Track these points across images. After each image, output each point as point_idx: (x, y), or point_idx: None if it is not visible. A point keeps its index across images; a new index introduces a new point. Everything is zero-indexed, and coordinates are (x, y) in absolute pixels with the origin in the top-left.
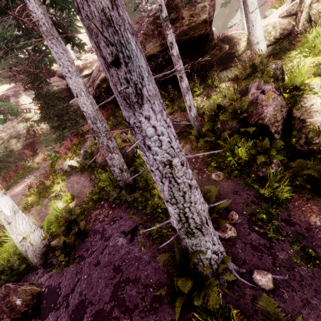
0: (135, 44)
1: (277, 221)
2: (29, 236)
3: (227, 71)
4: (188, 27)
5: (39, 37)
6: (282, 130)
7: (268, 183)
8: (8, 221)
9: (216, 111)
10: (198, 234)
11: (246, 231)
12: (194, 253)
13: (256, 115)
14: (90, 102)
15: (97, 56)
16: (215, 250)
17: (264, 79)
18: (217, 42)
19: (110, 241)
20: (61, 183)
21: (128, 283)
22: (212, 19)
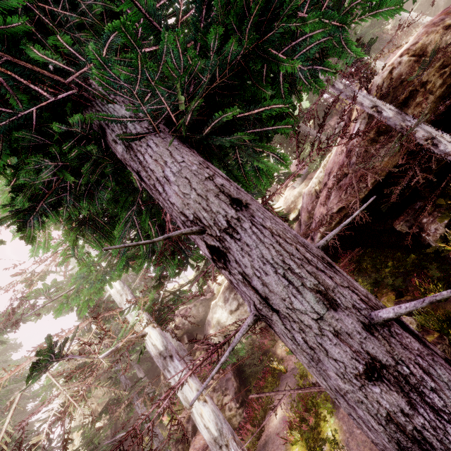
0: None
1: None
2: None
3: None
4: (447, 85)
5: None
6: None
7: None
8: None
9: None
10: None
11: None
12: None
13: None
14: None
15: None
16: None
17: None
18: None
19: None
20: (329, 418)
21: None
22: None
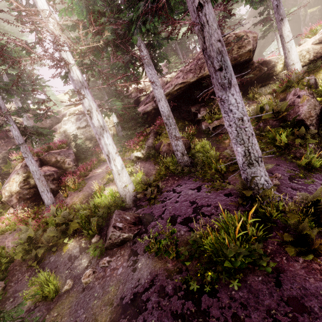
0: (229, 61)
1: (312, 178)
2: (128, 185)
3: (265, 88)
4: (236, 55)
5: (142, 65)
6: (316, 123)
7: (305, 158)
8: (118, 173)
9: (259, 113)
10: (256, 165)
11: (287, 182)
12: (253, 177)
13: (293, 114)
14: (166, 105)
15: (209, 68)
16: (266, 179)
17: (299, 87)
18: (258, 65)
19: (182, 193)
20: (131, 167)
21: (203, 207)
22: (255, 49)
